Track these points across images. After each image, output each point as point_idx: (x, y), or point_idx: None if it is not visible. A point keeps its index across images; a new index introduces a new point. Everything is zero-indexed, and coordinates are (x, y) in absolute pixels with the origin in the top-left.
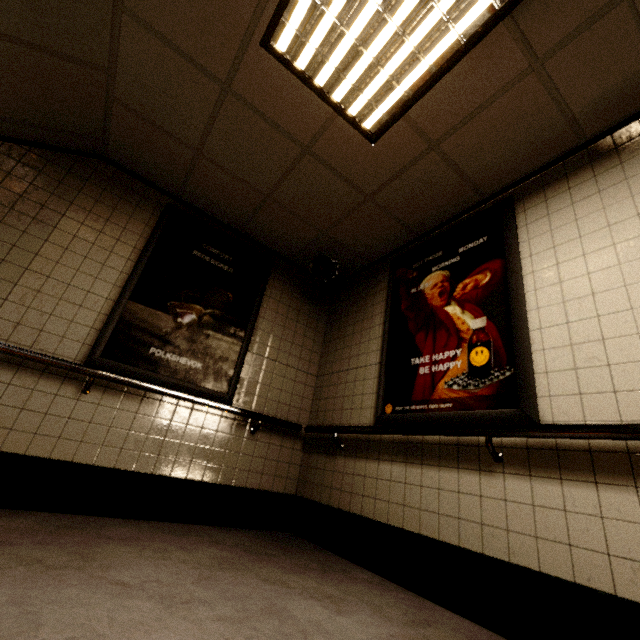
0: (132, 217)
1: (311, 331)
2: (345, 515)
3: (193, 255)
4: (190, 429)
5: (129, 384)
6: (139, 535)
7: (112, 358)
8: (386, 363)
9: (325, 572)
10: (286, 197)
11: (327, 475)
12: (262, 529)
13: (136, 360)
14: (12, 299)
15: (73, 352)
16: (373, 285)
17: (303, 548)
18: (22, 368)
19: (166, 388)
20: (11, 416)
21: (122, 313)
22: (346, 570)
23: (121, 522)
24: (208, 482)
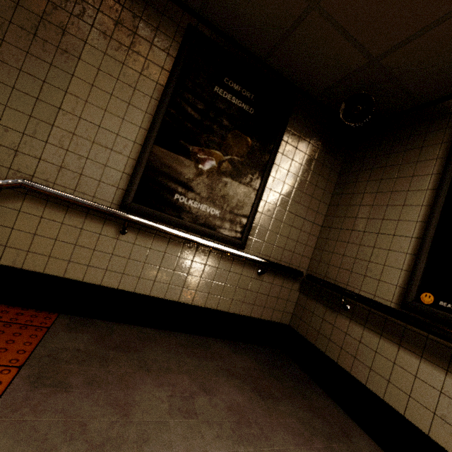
0: (153, 44)
1: (323, 180)
2: (344, 374)
3: (214, 92)
4: (208, 268)
5: (157, 230)
6: (169, 361)
7: (142, 203)
8: (432, 242)
9: (330, 439)
10: (342, 1)
11: (326, 326)
12: (259, 344)
13: (163, 205)
14: (52, 141)
15: (109, 196)
16: (421, 135)
17: (297, 381)
18: (70, 209)
19: (189, 234)
20: (68, 250)
21: (148, 158)
22: (346, 432)
23: (156, 336)
24: (221, 310)
